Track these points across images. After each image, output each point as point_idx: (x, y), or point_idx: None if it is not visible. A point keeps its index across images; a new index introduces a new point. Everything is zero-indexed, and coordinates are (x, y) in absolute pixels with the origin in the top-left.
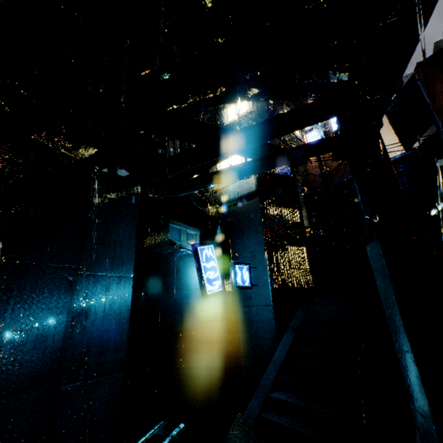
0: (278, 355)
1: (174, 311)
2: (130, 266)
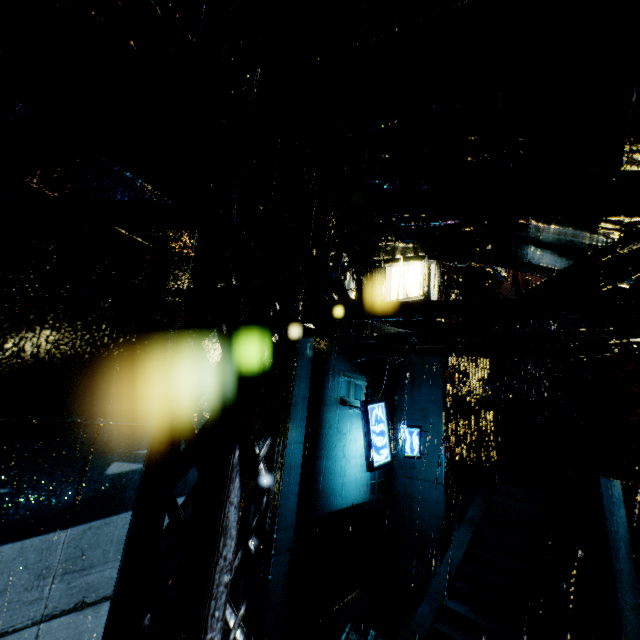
0: (453, 554)
1: (340, 485)
2: (301, 430)
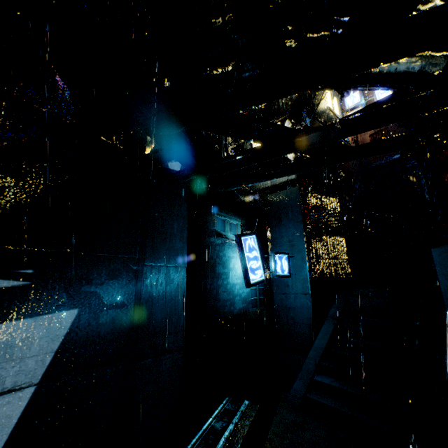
0: (319, 342)
1: (222, 299)
2: (183, 256)
